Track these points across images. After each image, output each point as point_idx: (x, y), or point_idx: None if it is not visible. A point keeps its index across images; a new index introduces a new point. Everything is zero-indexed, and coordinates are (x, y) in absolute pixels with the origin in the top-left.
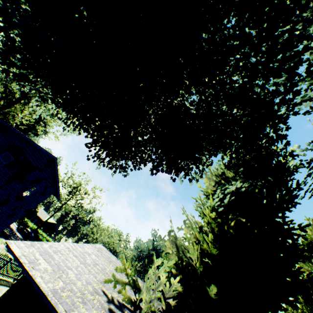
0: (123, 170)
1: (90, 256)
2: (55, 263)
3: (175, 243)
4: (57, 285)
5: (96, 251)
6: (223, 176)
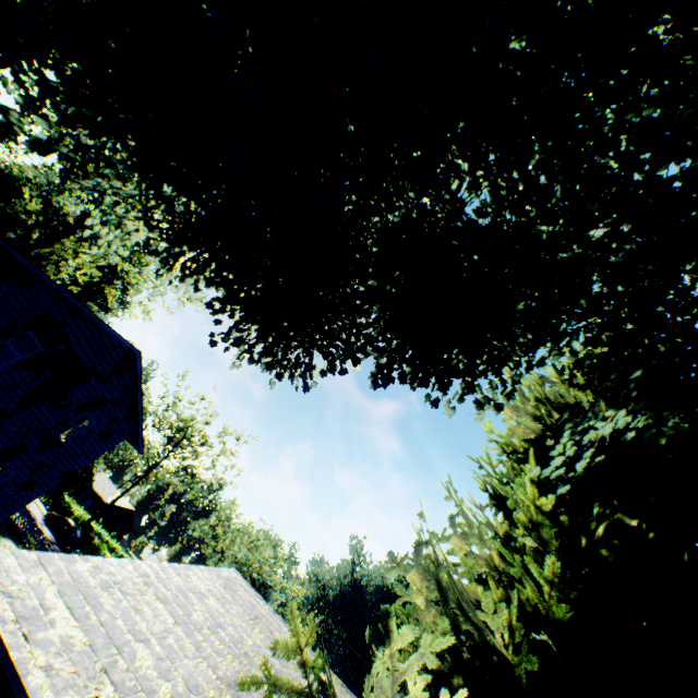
0: (302, 374)
1: (203, 601)
2: (102, 621)
3: (436, 578)
4: None
5: (220, 586)
6: (559, 402)
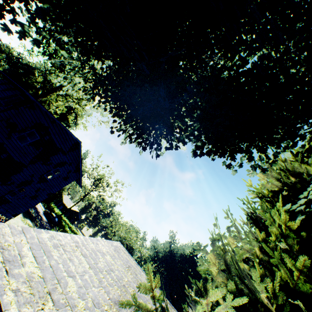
0: (156, 148)
1: (103, 257)
2: (51, 265)
3: (224, 258)
4: (41, 310)
5: (112, 250)
6: (295, 171)
